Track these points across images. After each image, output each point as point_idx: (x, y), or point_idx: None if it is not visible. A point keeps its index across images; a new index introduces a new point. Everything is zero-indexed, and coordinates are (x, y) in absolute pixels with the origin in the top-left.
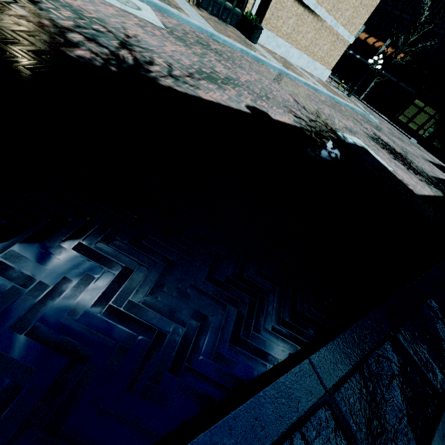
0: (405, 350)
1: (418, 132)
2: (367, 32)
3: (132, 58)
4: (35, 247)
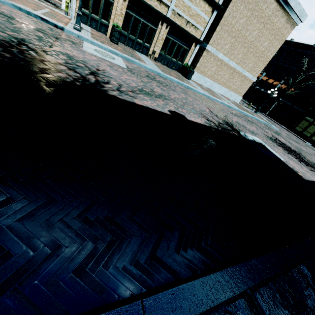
0: (261, 311)
1: (312, 138)
2: (267, 76)
3: (94, 80)
4: None
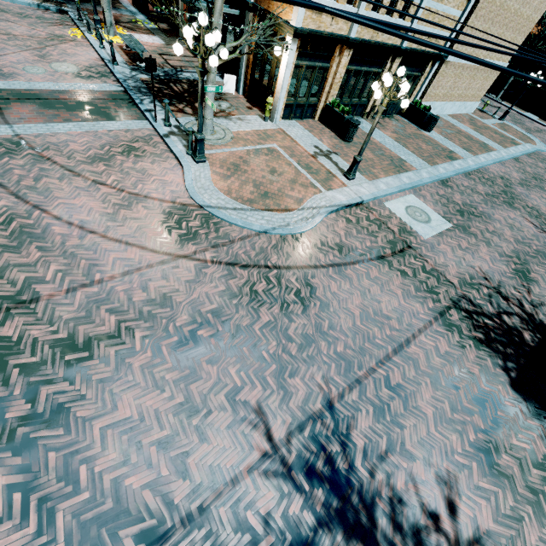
0: None
1: None
2: None
3: (519, 310)
4: None
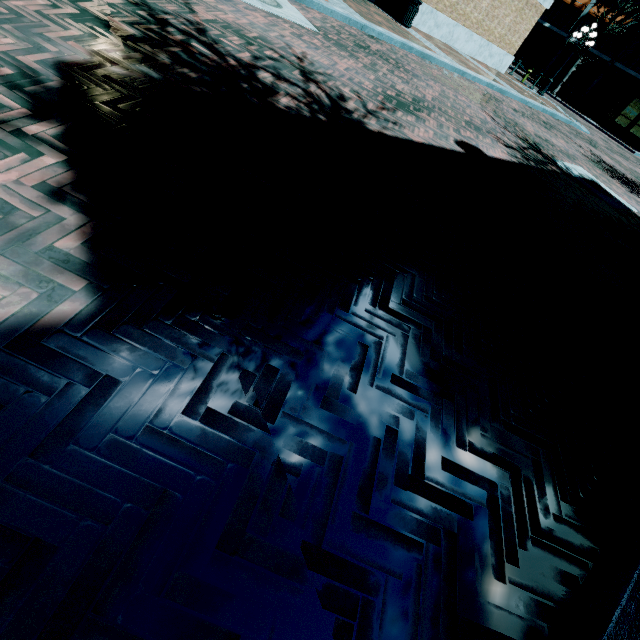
0: None
1: None
2: None
3: (325, 95)
4: (417, 364)
